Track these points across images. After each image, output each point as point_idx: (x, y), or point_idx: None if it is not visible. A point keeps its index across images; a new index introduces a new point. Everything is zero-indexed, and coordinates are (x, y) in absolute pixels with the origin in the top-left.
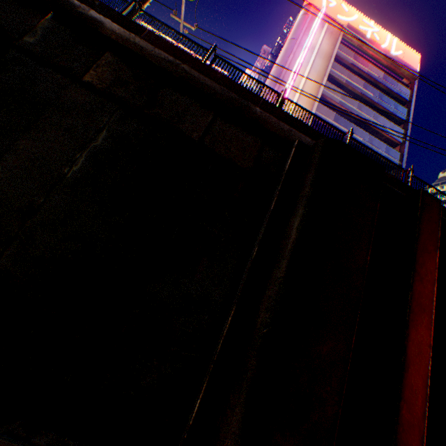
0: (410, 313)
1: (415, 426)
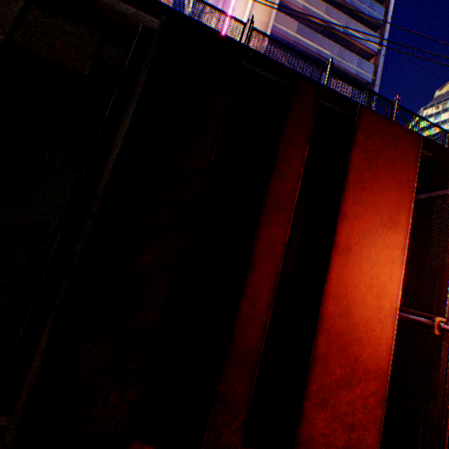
0: (264, 214)
1: (258, 319)
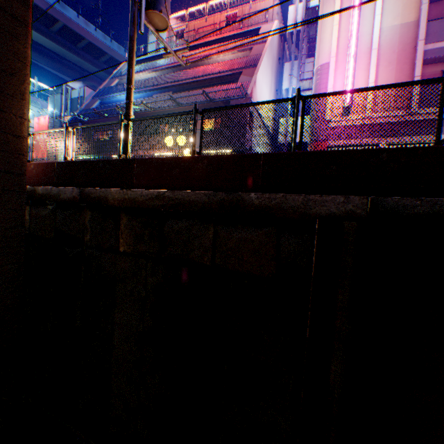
0: None
1: None
